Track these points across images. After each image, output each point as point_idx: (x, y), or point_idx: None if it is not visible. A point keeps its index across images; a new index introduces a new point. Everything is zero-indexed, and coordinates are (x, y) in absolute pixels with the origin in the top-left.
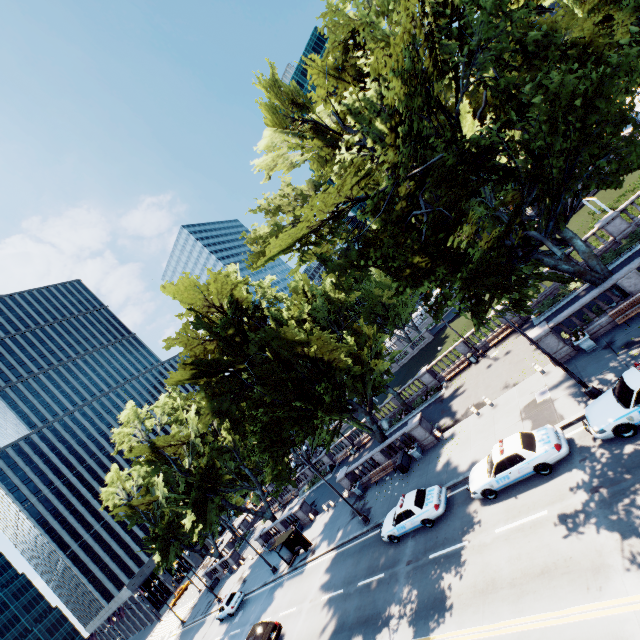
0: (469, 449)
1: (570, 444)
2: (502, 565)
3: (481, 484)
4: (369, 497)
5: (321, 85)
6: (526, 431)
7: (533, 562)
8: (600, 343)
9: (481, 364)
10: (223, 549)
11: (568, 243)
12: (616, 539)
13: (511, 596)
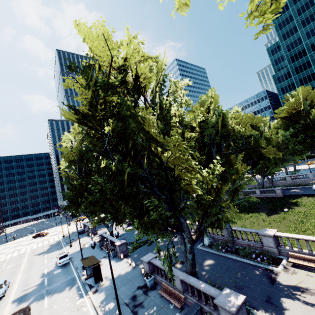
0: None
1: None
2: None
3: None
4: (148, 302)
5: None
6: None
7: None
8: None
9: None
10: None
11: None
12: None
13: None
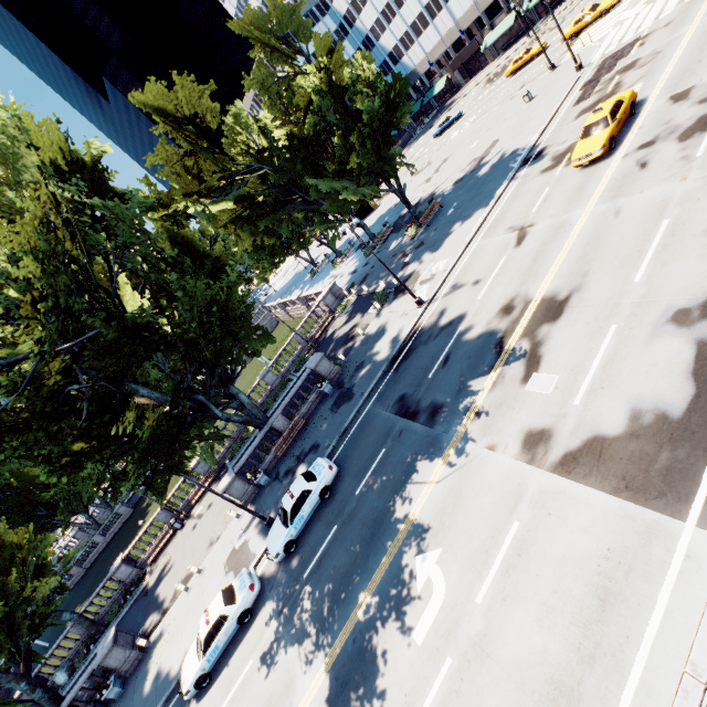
0: (181, 639)
1: (263, 578)
2: None
3: (193, 675)
4: None
5: None
6: (228, 585)
7: None
8: (272, 476)
9: (187, 527)
10: None
11: (236, 397)
12: (296, 647)
13: None
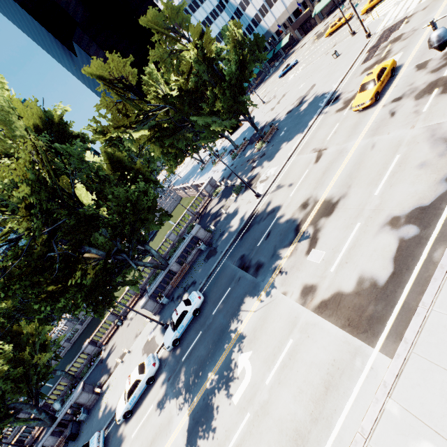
0: (118, 390)
1: (161, 359)
2: None
3: (122, 411)
4: None
5: None
6: (141, 362)
7: (148, 440)
8: (170, 298)
9: (124, 325)
10: None
11: (149, 251)
12: (175, 400)
13: None
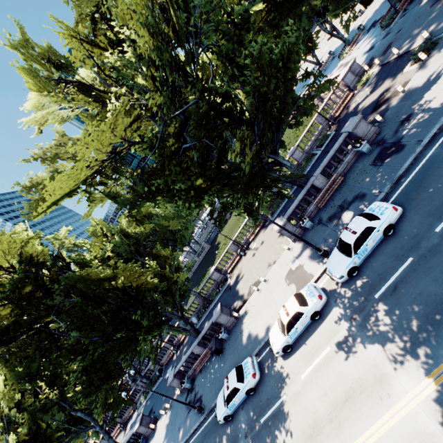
0: (261, 318)
1: (324, 292)
2: (317, 405)
3: (280, 344)
4: (198, 386)
5: (77, 49)
6: (297, 292)
7: (337, 393)
8: (314, 222)
9: (248, 255)
10: None
11: (281, 164)
12: (381, 351)
13: (333, 431)
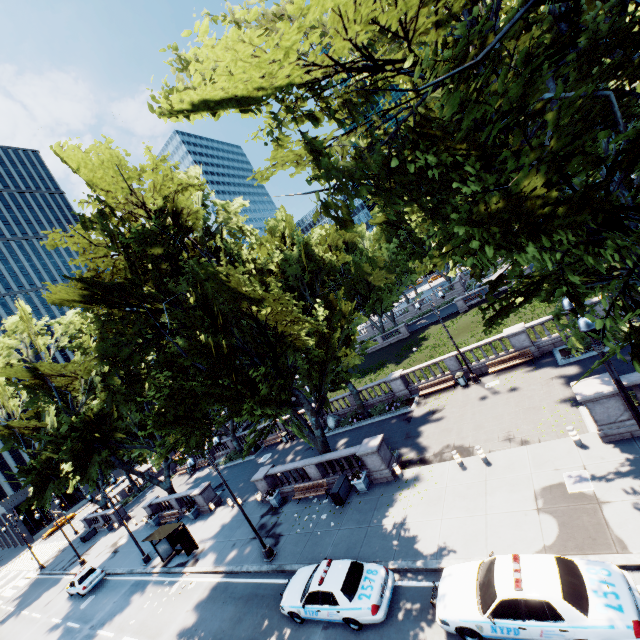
0: (440, 517)
1: None
2: None
3: (462, 617)
4: (284, 517)
5: None
6: (566, 557)
7: None
8: None
9: (472, 391)
10: (114, 496)
11: None
12: None
13: None
